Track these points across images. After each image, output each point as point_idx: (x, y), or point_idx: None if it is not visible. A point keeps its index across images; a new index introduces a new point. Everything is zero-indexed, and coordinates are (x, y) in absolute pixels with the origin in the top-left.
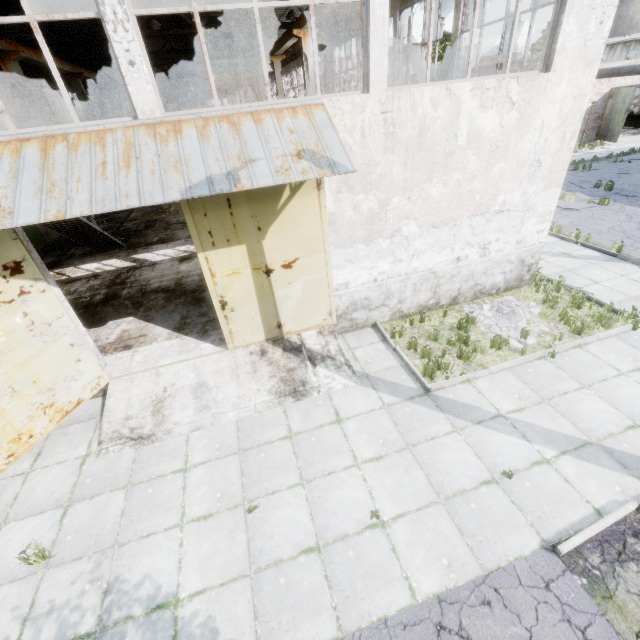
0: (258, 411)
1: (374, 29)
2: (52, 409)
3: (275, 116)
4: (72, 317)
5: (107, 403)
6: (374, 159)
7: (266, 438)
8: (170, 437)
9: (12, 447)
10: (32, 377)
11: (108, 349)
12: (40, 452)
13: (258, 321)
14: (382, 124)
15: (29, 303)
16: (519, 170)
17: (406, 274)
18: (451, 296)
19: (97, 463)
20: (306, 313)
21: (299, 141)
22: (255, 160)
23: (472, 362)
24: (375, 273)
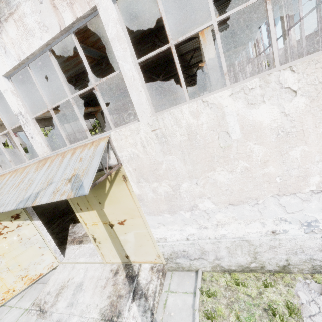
0: None
1: (129, 84)
2: (26, 278)
3: (82, 149)
4: (44, 233)
5: (50, 278)
6: (157, 160)
7: None
8: (49, 319)
9: (4, 295)
10: (18, 263)
11: (76, 240)
12: (23, 296)
13: (114, 251)
14: (155, 137)
15: (21, 230)
16: None
17: (215, 238)
18: (278, 264)
19: (23, 318)
20: (142, 252)
21: (78, 167)
22: (52, 183)
23: None
24: (185, 234)
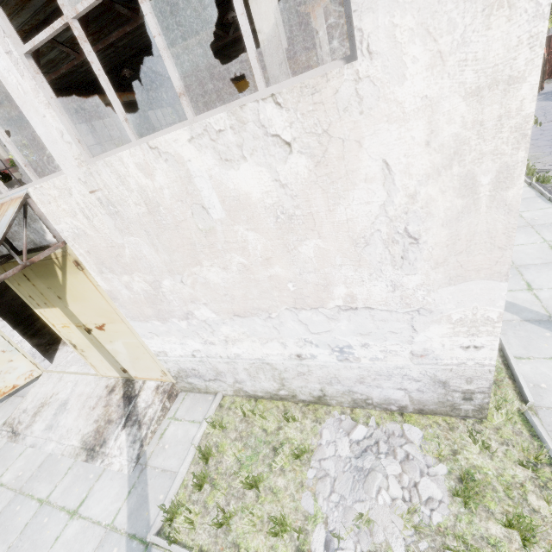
0: (63, 454)
1: (21, 101)
2: None
3: None
4: (7, 332)
5: (30, 391)
6: (115, 241)
7: (36, 490)
8: (21, 443)
9: None
10: None
11: None
12: None
13: (107, 362)
14: (100, 204)
15: None
16: (362, 249)
17: (229, 357)
18: (312, 394)
19: None
20: (141, 367)
21: None
22: None
23: (232, 532)
24: (189, 349)
